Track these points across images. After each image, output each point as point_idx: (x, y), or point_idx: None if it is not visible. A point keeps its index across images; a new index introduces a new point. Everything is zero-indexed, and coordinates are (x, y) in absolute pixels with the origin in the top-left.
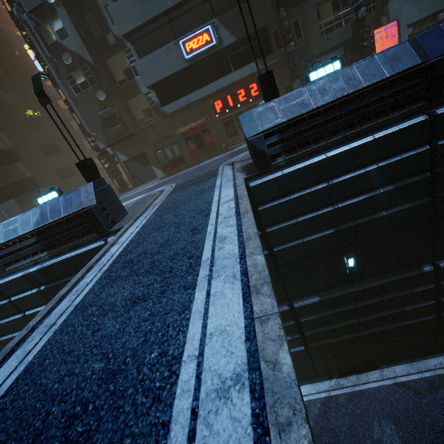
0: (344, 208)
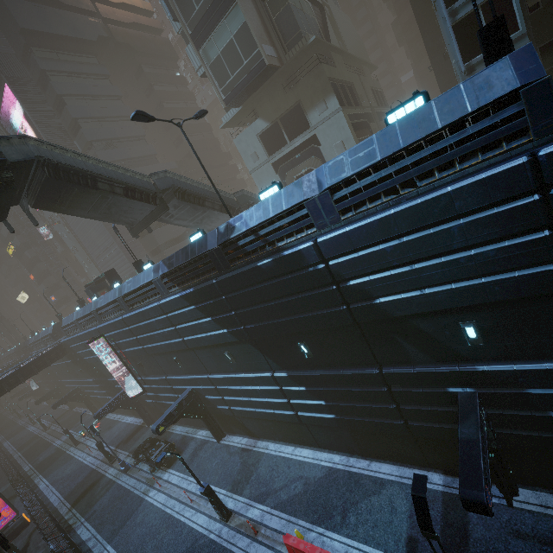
0: None
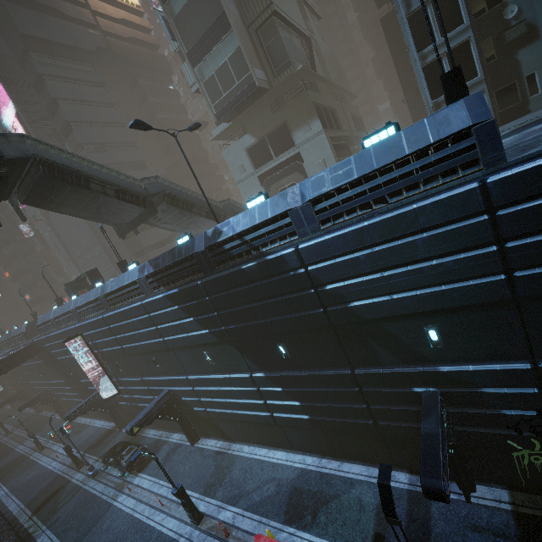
0: None
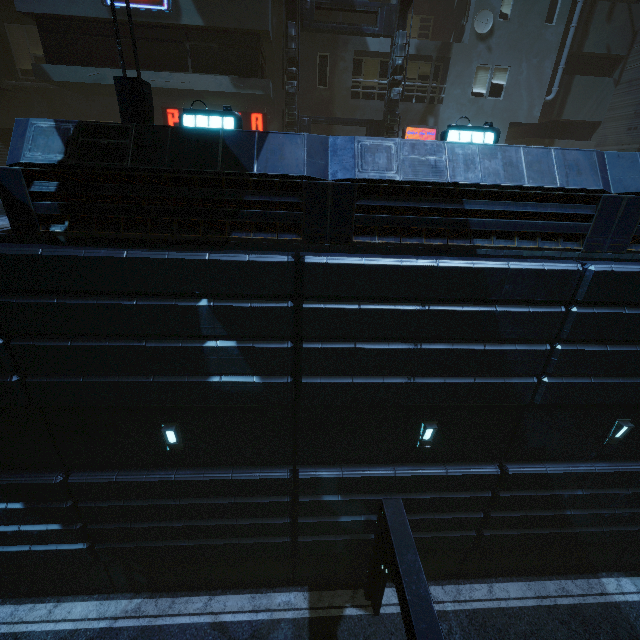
0: (156, 350)
